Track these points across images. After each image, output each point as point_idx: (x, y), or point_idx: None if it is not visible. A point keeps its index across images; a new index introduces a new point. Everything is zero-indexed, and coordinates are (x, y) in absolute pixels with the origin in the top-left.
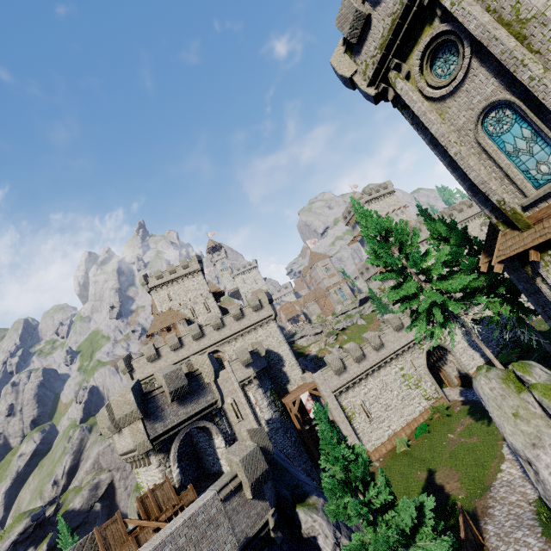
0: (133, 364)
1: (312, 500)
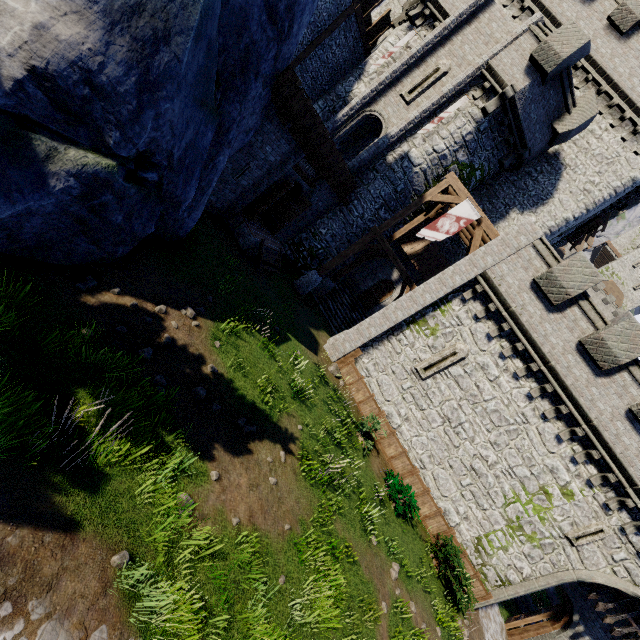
0: None
1: None
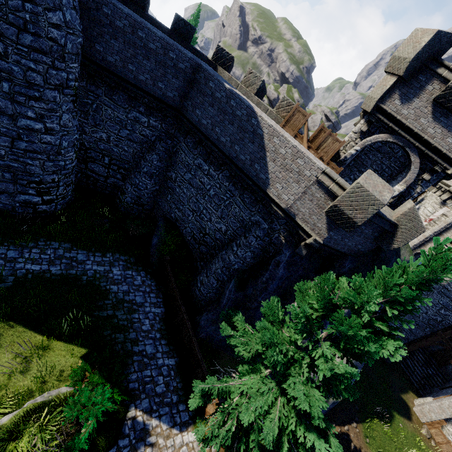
0: None
1: None
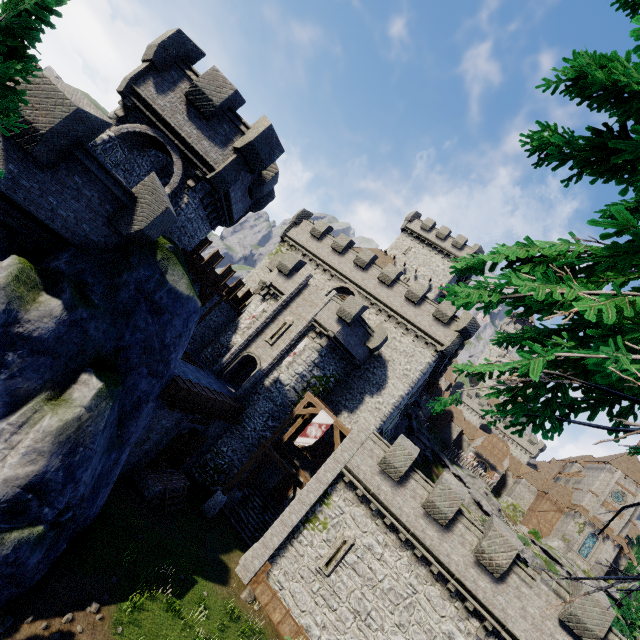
0: (303, 222)
1: (45, 300)
